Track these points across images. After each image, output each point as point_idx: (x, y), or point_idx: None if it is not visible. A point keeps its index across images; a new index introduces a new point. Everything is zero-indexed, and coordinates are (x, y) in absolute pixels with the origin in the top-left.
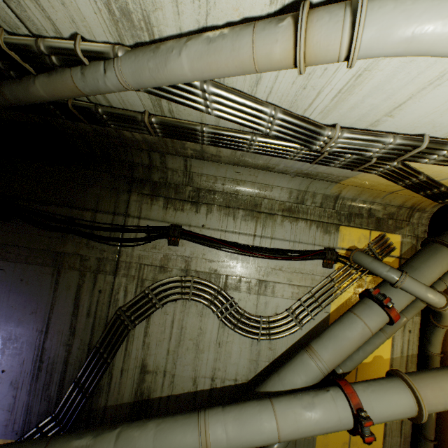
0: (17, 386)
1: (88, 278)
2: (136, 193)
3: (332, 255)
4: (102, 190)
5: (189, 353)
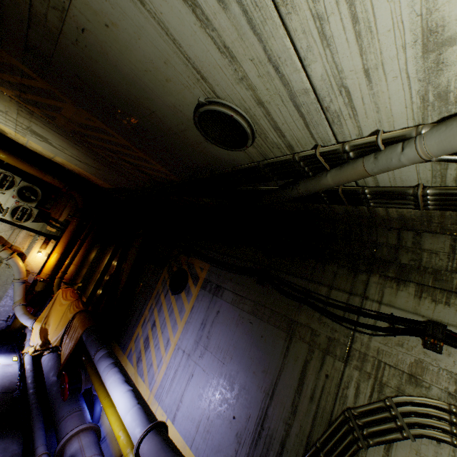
0: (240, 440)
1: (315, 356)
2: (377, 274)
3: None
4: (339, 268)
5: None
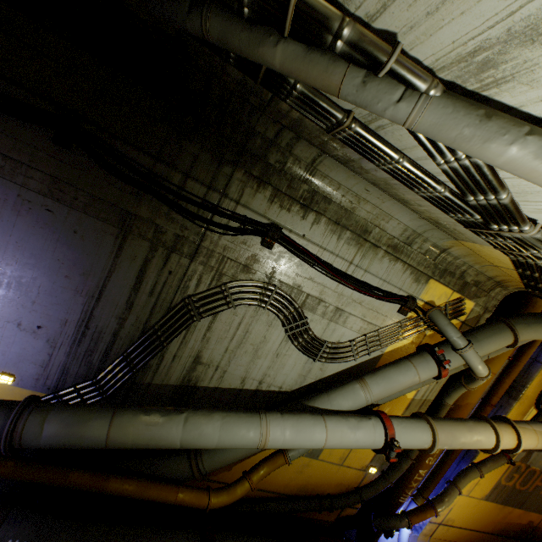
0: (54, 345)
1: (159, 254)
2: (243, 170)
3: (412, 305)
4: (202, 151)
5: (246, 356)
